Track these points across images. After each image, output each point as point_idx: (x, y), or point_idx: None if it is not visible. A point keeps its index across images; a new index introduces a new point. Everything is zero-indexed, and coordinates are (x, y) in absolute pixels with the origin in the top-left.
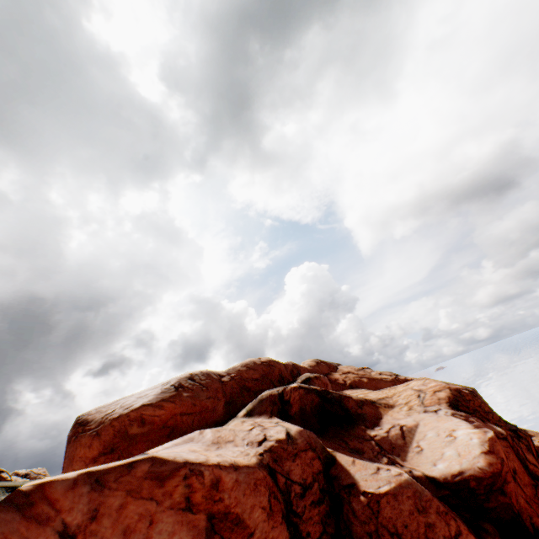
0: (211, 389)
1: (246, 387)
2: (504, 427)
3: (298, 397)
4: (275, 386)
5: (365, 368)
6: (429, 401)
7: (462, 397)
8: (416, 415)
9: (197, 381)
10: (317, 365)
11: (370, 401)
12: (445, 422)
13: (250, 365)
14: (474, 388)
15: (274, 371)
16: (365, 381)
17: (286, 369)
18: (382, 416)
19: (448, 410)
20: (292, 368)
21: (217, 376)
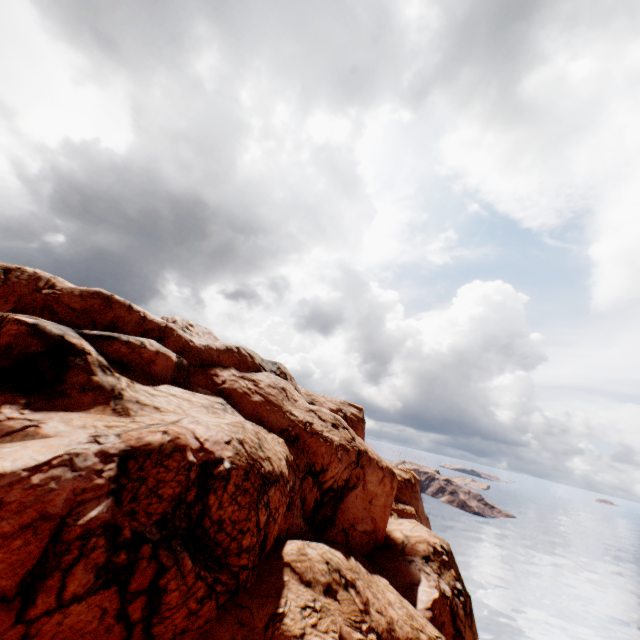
0: (7, 288)
1: (53, 310)
2: (138, 525)
3: (15, 333)
4: (97, 329)
5: (355, 407)
6: (134, 434)
7: (163, 458)
8: (81, 432)
9: (10, 275)
10: (222, 352)
11: (117, 395)
12: (38, 451)
13: (89, 294)
14: (250, 472)
15: (107, 315)
16: (253, 398)
17: (142, 325)
18: (79, 412)
19: (92, 449)
20: (156, 329)
21: (45, 286)
